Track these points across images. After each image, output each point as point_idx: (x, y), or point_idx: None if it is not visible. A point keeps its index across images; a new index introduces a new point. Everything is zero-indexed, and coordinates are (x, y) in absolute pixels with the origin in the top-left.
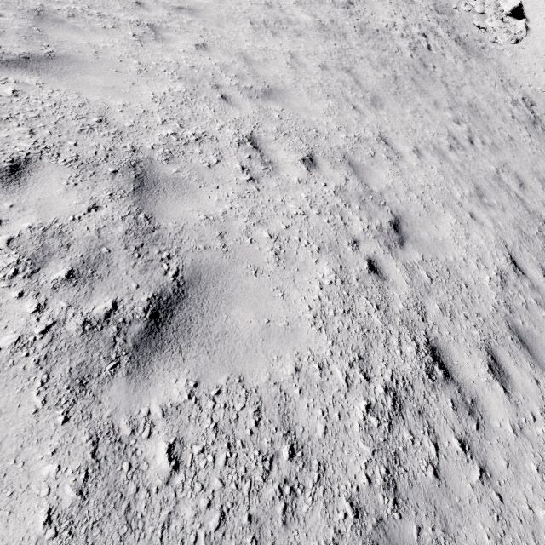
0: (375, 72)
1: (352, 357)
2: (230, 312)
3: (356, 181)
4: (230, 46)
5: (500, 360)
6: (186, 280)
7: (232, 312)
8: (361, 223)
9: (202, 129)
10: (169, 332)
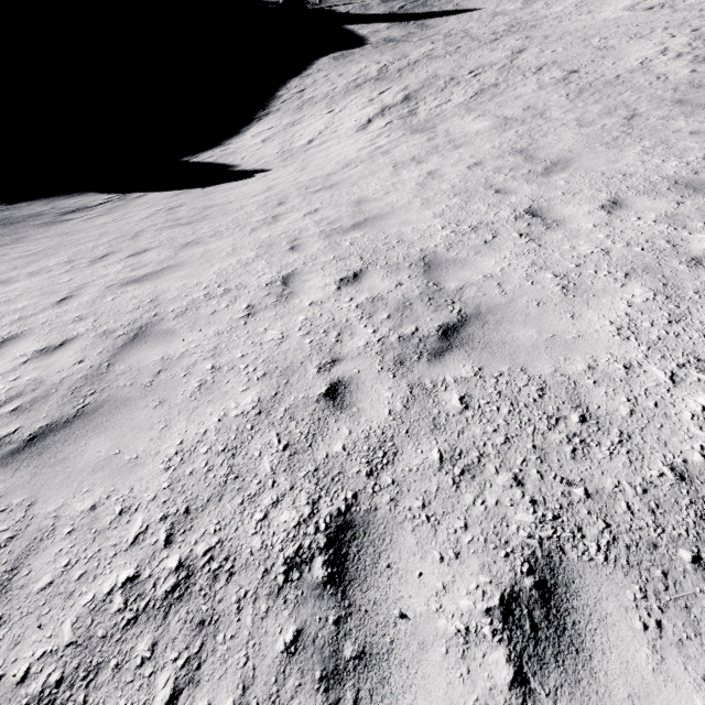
0: (581, 131)
1: (177, 508)
2: (91, 441)
3: (417, 284)
4: (349, 198)
5: (572, 599)
6: (85, 412)
7: (94, 441)
8: (371, 336)
9: (238, 283)
10: (26, 453)
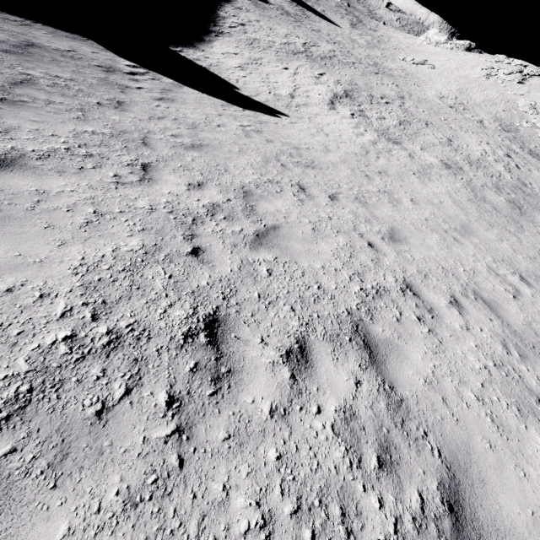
0: (498, 198)
1: None
2: None
3: None
4: (420, 196)
5: None
6: None
7: None
8: None
9: (469, 265)
10: None
